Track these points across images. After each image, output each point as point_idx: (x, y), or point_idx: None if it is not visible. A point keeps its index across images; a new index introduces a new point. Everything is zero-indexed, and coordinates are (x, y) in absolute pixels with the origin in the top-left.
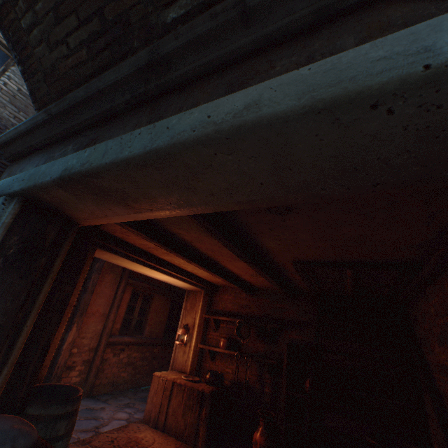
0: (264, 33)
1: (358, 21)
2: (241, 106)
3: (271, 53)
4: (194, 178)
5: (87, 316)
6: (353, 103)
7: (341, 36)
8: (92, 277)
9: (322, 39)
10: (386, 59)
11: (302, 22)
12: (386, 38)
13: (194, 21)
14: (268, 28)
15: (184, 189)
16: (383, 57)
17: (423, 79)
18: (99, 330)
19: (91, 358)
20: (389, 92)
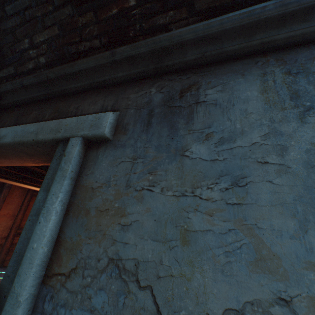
0: (32, 96)
1: (56, 103)
2: (3, 135)
3: (35, 105)
4: (3, 155)
5: (0, 216)
6: (26, 144)
7: (50, 108)
8: (4, 192)
9: (46, 106)
10: (32, 132)
11: (44, 96)
12: (37, 123)
13: (6, 84)
14: (33, 95)
15: (4, 157)
16: (32, 131)
17: (36, 142)
18: (10, 225)
19: (3, 243)
20: (31, 143)
